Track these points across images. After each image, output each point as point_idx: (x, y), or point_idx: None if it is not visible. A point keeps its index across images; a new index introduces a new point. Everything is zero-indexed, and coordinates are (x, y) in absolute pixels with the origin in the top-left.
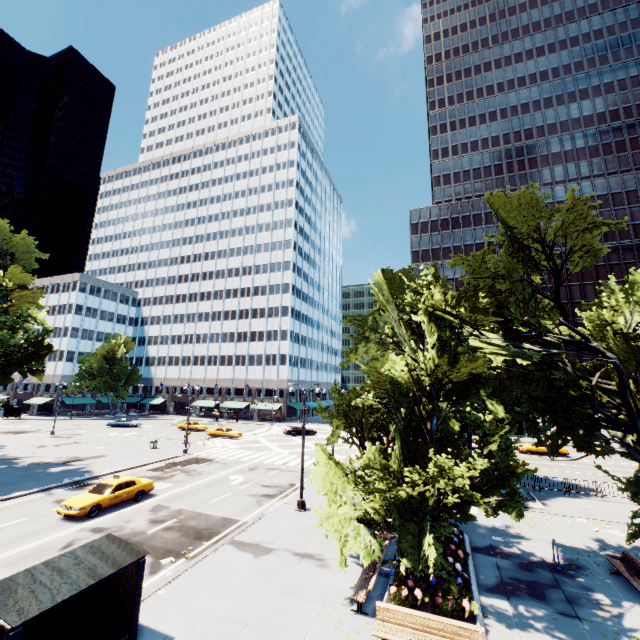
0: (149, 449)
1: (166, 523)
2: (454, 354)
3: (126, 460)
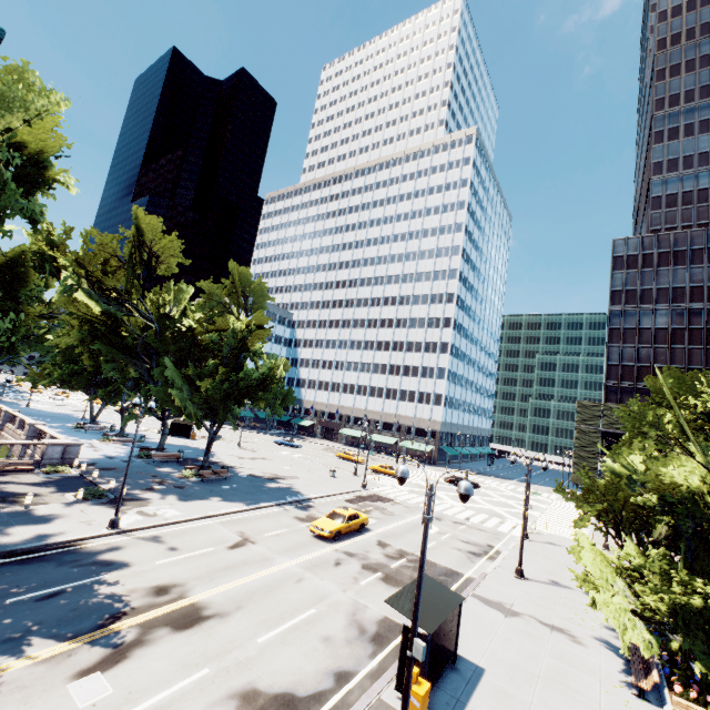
0: (329, 477)
1: (400, 561)
2: None
3: (319, 486)
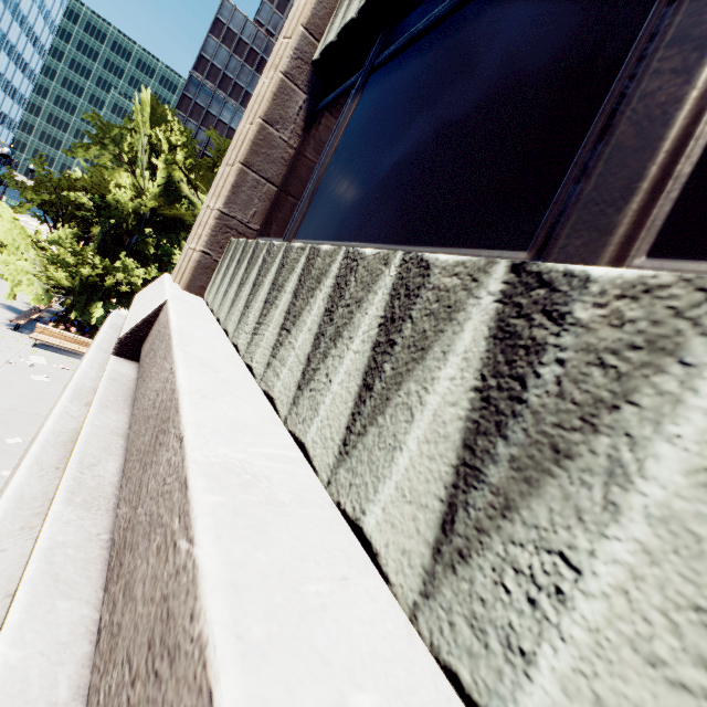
0: None
1: None
2: (173, 201)
3: None
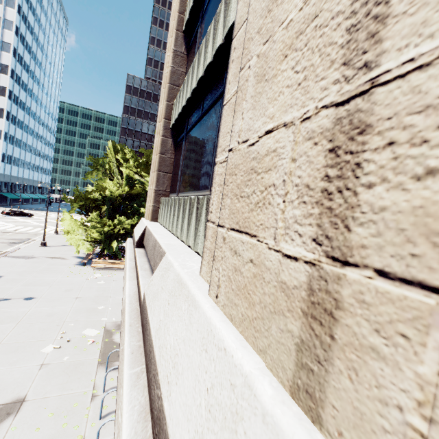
0: None
1: None
2: (134, 184)
3: None
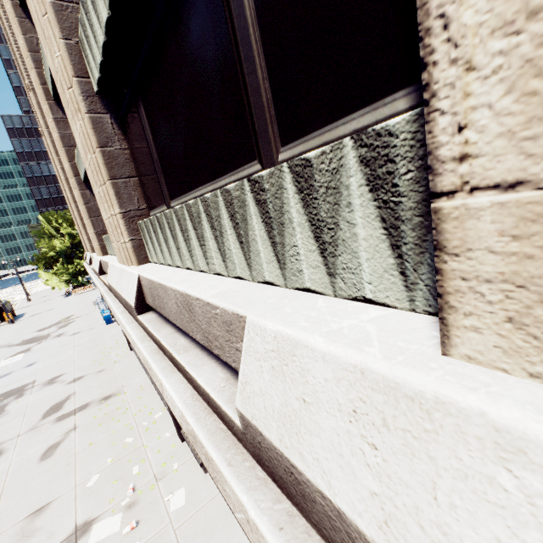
0: None
1: None
2: (74, 237)
3: None
